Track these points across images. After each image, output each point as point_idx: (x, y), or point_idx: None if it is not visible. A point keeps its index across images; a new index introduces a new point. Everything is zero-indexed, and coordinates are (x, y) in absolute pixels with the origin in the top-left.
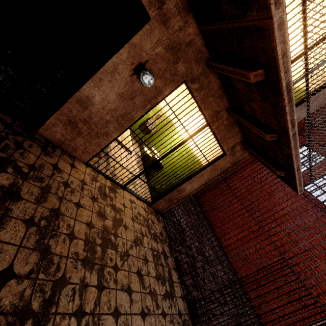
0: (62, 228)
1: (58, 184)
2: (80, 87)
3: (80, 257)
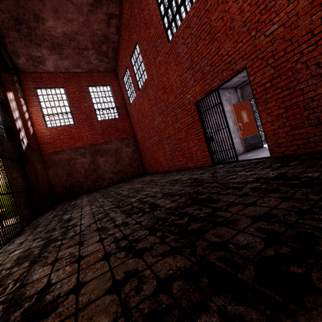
0: None
1: None
2: None
3: None
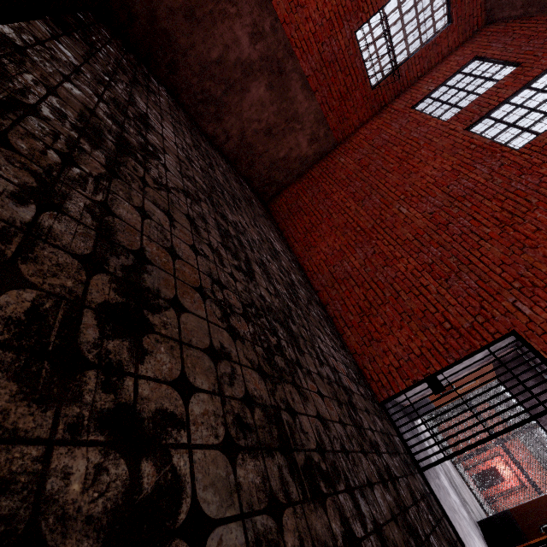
0: None
1: None
2: None
3: None
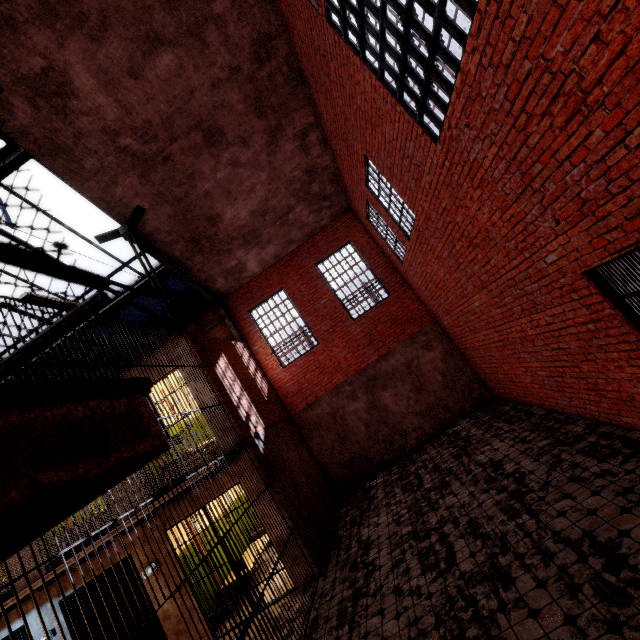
0: None
1: None
2: (157, 613)
3: None
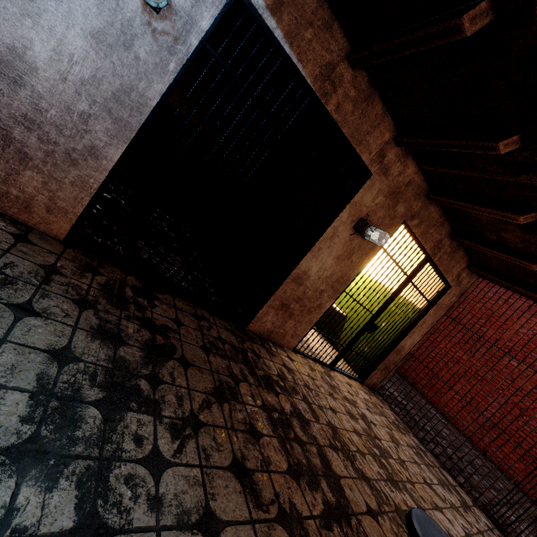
0: (350, 446)
1: (304, 389)
2: (298, 263)
3: (384, 477)
